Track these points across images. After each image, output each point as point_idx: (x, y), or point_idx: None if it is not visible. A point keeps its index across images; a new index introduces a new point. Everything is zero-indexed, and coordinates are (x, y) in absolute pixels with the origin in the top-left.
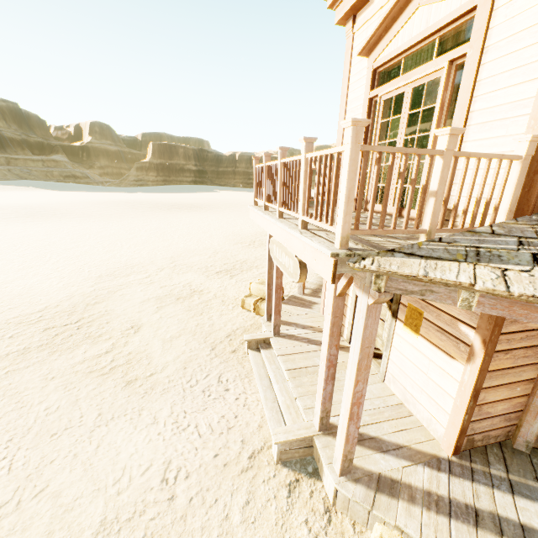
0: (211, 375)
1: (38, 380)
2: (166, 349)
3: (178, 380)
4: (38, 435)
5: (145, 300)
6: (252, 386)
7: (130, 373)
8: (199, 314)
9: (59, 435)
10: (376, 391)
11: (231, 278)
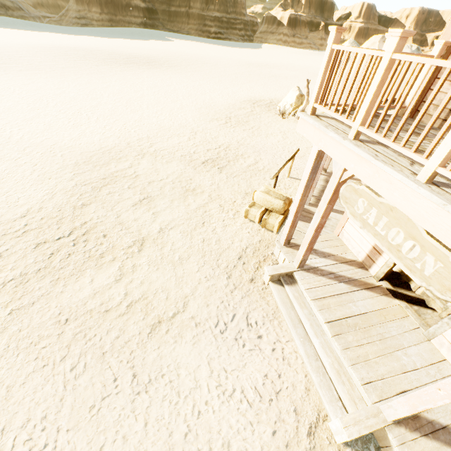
0: (237, 315)
1: (50, 324)
2: (179, 276)
3: (205, 323)
4: (74, 409)
5: (136, 202)
6: (284, 331)
7: (151, 313)
8: (201, 225)
9: (97, 407)
10: (426, 354)
11: (220, 172)
